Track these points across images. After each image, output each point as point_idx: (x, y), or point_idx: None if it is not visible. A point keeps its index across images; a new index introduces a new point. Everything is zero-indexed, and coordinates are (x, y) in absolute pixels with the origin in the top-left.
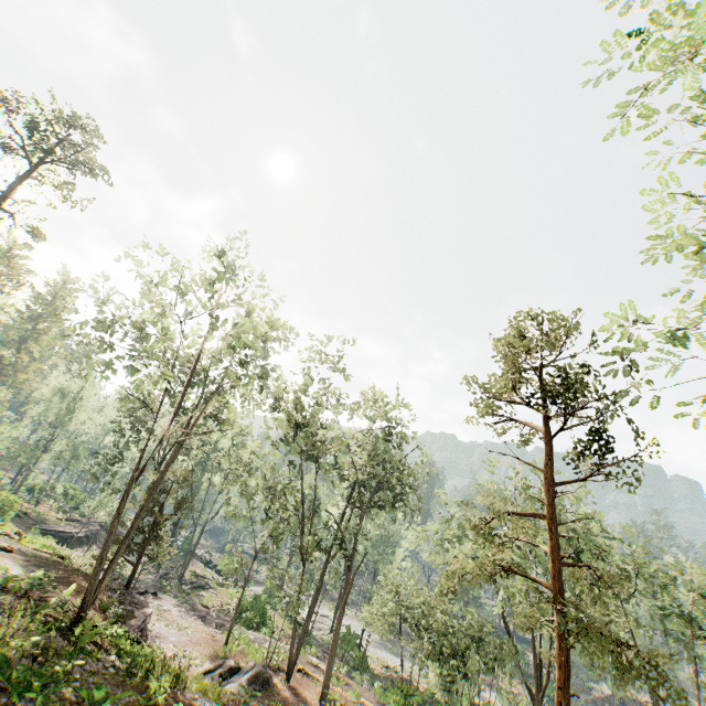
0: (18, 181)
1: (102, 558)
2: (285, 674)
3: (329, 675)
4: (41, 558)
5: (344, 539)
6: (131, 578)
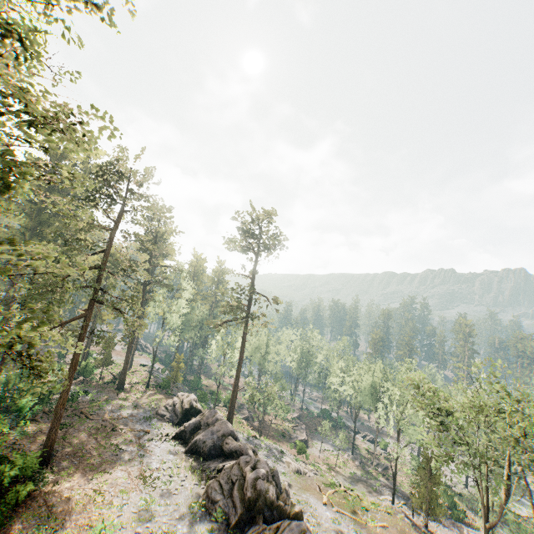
0: (256, 272)
1: None
2: None
3: None
4: (393, 523)
5: None
6: (426, 522)
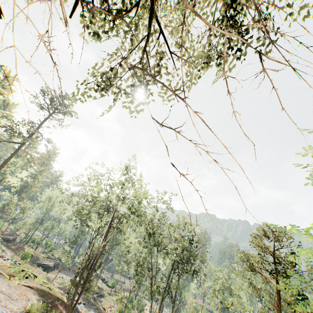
0: (44, 120)
1: (72, 302)
2: None
3: None
4: (43, 291)
5: (171, 290)
6: None
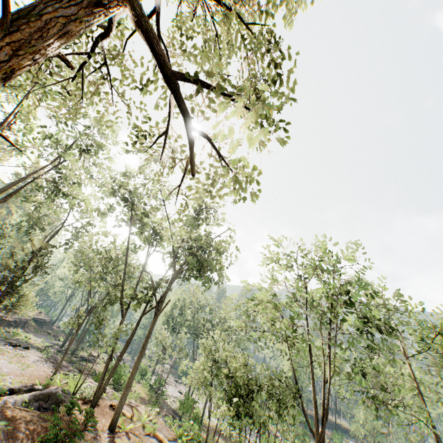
0: None
1: None
2: (90, 405)
3: (121, 404)
4: None
5: (154, 292)
6: None
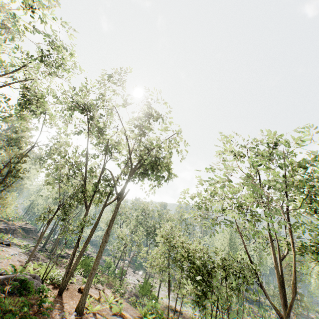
0: None
1: None
2: (59, 289)
3: (87, 286)
4: None
5: (115, 185)
6: None
